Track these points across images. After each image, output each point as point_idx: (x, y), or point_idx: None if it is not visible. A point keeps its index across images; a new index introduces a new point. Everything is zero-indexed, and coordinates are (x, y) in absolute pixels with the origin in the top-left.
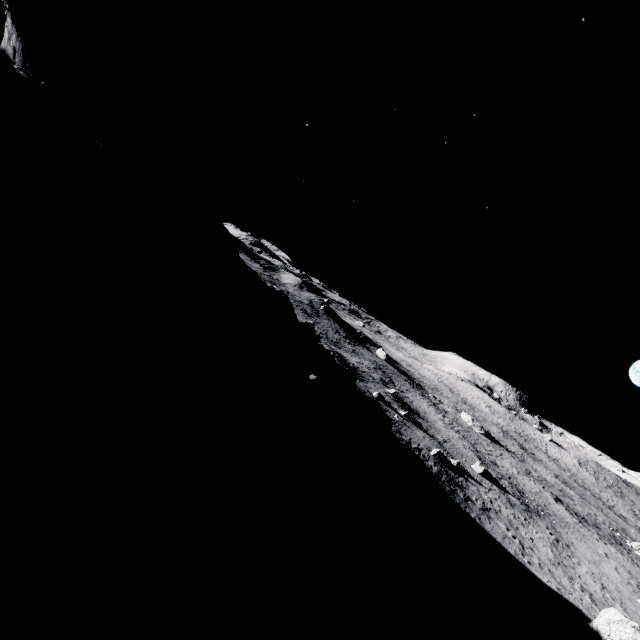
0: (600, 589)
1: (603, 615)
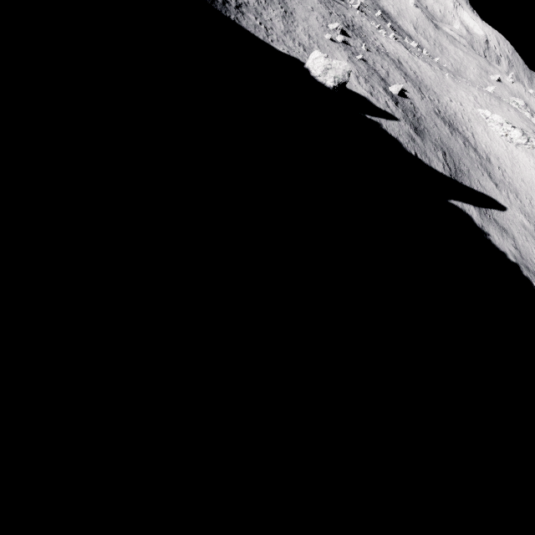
0: (308, 39)
1: (311, 58)
